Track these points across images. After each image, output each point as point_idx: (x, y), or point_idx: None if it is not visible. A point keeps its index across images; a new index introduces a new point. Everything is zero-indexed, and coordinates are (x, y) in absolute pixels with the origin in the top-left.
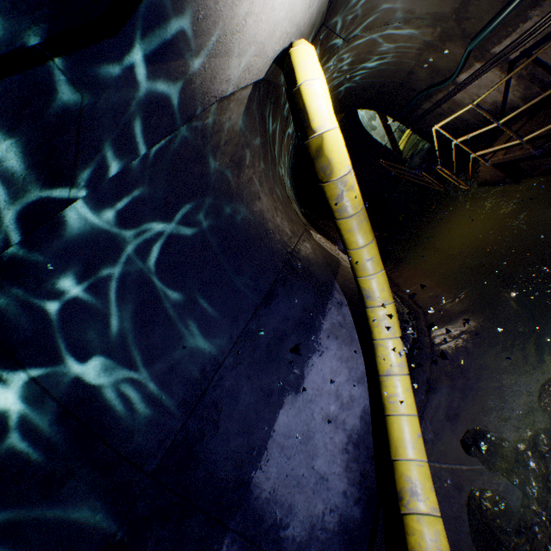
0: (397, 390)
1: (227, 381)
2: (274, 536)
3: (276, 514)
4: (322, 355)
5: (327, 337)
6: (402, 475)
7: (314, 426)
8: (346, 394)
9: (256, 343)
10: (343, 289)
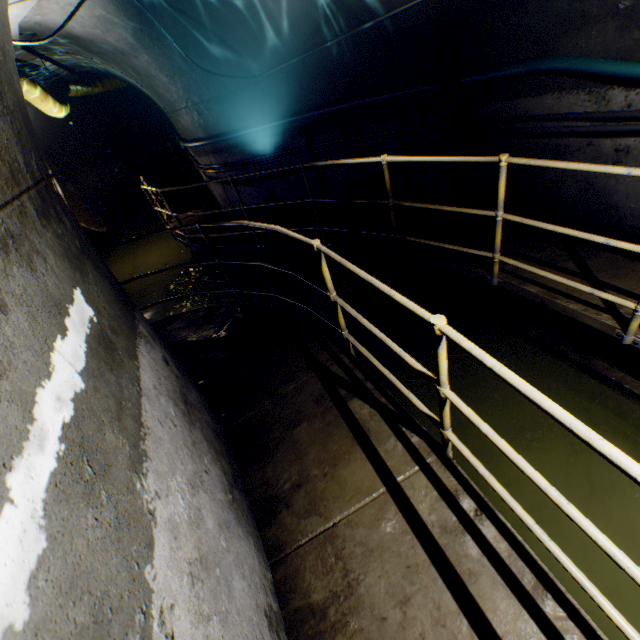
0: None
1: None
2: None
3: None
4: None
5: None
6: None
7: None
8: None
9: None
10: None
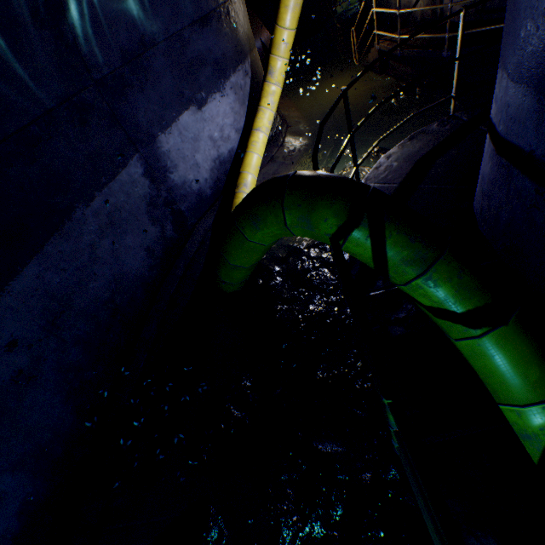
0: (259, 141)
1: (157, 62)
2: (163, 173)
3: (168, 164)
4: (223, 98)
5: (230, 89)
6: (243, 179)
7: (202, 137)
8: (227, 133)
9: (184, 51)
10: (252, 66)
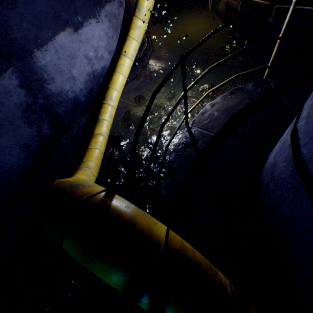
0: (125, 64)
1: None
2: (40, 84)
3: (44, 76)
4: (98, 23)
5: (105, 16)
6: (110, 93)
7: (78, 55)
8: (101, 54)
9: None
10: None
